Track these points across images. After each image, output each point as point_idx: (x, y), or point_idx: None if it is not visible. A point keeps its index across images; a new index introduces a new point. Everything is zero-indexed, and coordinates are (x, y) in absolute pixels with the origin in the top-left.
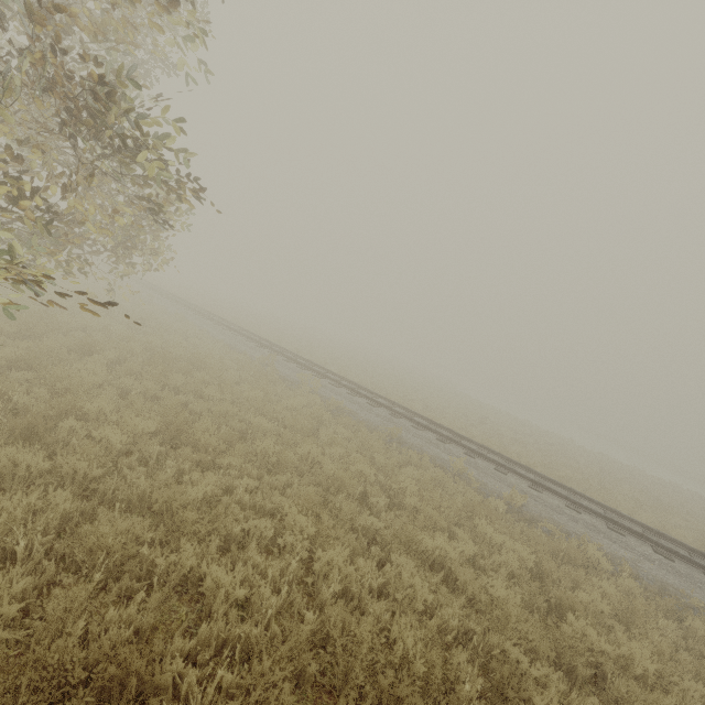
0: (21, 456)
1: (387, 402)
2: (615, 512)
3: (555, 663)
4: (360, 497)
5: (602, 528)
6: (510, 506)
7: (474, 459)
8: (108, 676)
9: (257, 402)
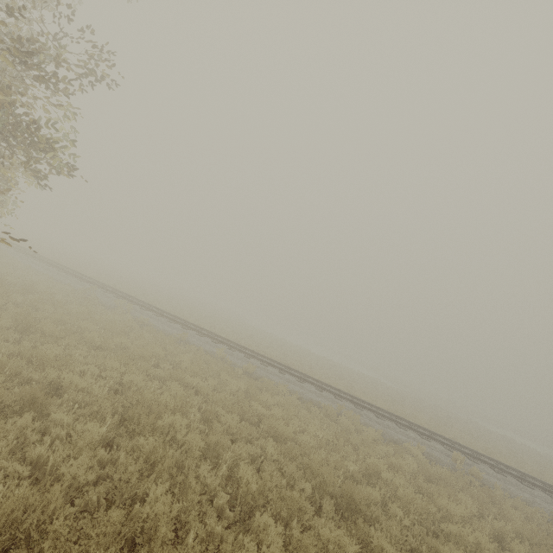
0: None
1: (182, 321)
2: (305, 375)
3: (242, 420)
4: (155, 366)
5: (293, 380)
6: (247, 372)
7: (232, 351)
8: (26, 400)
9: (83, 315)
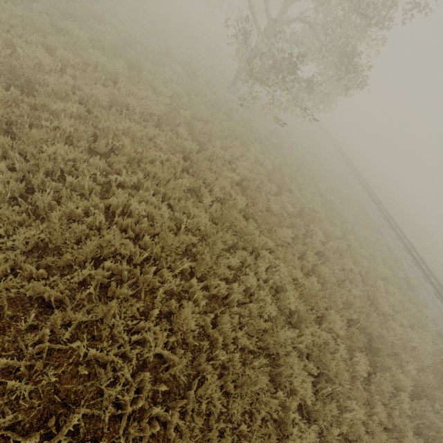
0: (274, 150)
1: (394, 225)
2: None
3: (362, 279)
4: (341, 224)
5: None
6: (408, 282)
7: (414, 265)
8: (279, 184)
9: (328, 179)
